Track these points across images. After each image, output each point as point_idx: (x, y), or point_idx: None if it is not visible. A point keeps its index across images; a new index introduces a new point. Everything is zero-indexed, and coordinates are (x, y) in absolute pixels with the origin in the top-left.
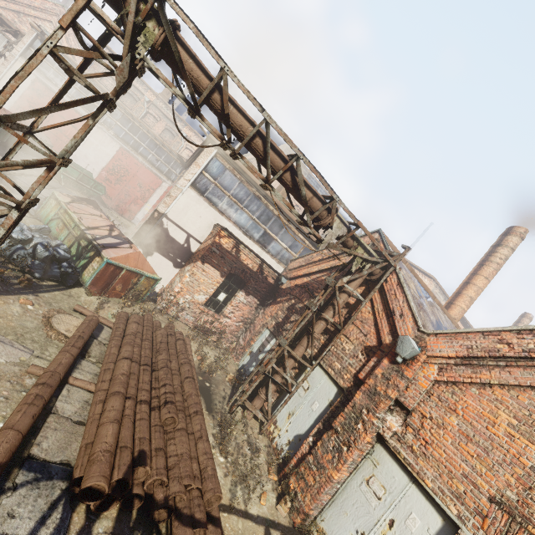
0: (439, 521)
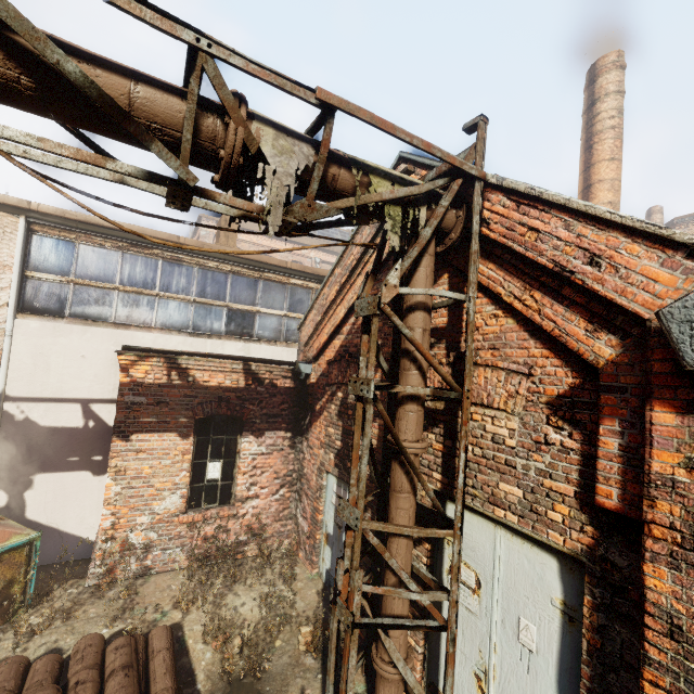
0: None
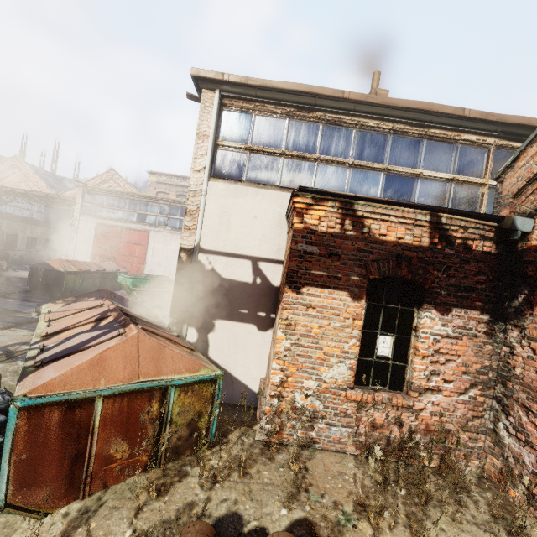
0: None
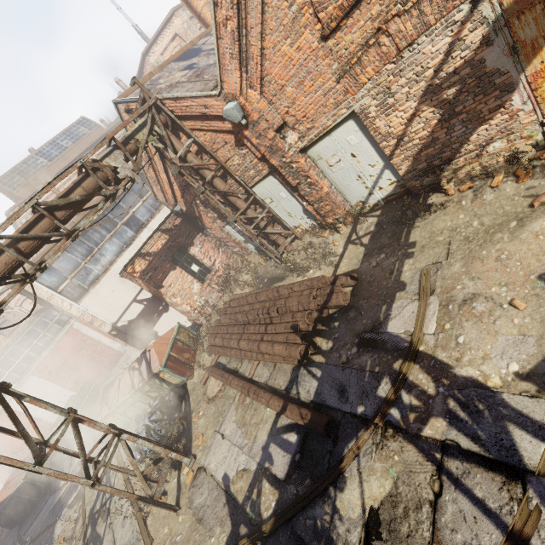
0: (351, 122)
